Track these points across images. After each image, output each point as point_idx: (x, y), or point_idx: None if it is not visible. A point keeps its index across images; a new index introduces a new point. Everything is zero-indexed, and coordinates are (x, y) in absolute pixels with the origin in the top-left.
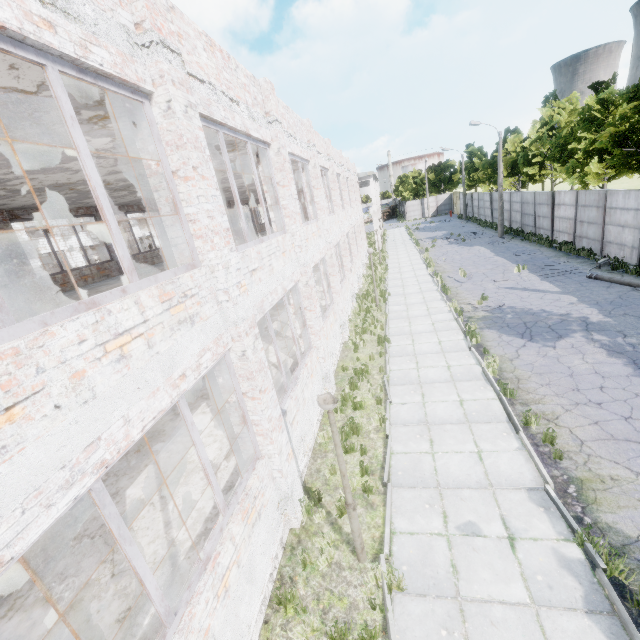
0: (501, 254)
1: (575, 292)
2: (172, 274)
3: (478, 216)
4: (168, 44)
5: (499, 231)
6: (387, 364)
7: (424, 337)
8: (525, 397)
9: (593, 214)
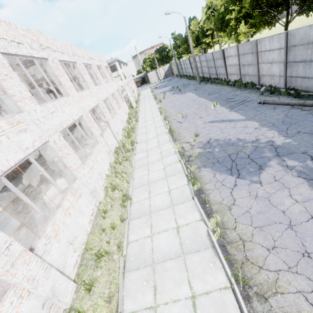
0: (202, 95)
1: (255, 117)
2: None
3: (186, 73)
4: None
5: (198, 80)
6: (125, 236)
7: (158, 186)
8: (258, 279)
9: (250, 58)
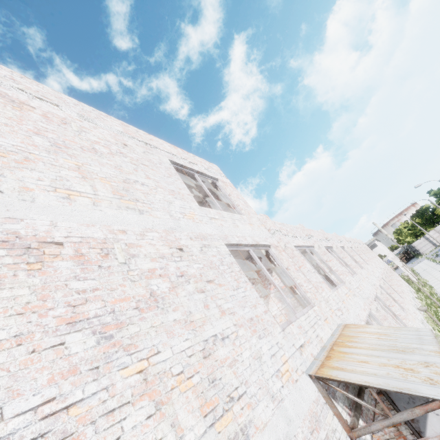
0: None
1: None
2: (342, 284)
3: None
4: (311, 235)
5: None
6: None
7: None
8: None
9: None
